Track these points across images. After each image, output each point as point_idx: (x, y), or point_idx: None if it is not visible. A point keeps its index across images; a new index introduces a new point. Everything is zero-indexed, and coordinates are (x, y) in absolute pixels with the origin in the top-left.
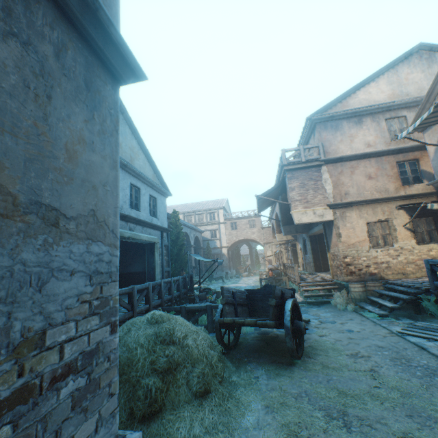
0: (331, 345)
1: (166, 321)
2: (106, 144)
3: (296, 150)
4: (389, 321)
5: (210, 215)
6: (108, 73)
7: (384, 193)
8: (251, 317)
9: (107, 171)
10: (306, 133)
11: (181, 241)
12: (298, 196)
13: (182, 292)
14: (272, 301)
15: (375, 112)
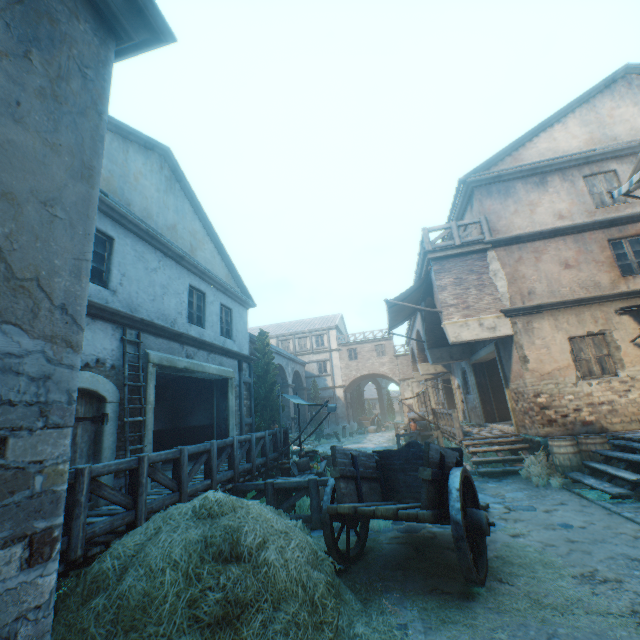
0: (538, 555)
1: (228, 514)
2: (63, 123)
3: (445, 228)
4: (634, 508)
5: (316, 338)
6: (85, 3)
7: (593, 289)
8: (386, 502)
9: (61, 178)
10: (459, 204)
11: (272, 378)
12: (453, 299)
13: (270, 458)
14: (425, 472)
15: (566, 167)
